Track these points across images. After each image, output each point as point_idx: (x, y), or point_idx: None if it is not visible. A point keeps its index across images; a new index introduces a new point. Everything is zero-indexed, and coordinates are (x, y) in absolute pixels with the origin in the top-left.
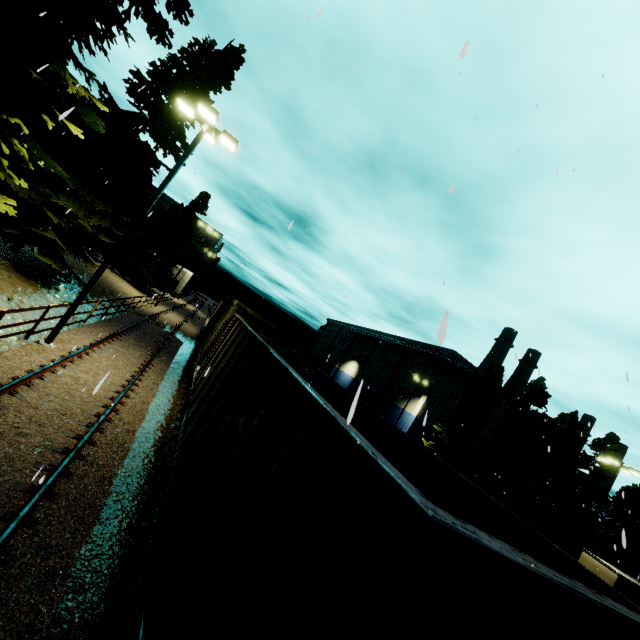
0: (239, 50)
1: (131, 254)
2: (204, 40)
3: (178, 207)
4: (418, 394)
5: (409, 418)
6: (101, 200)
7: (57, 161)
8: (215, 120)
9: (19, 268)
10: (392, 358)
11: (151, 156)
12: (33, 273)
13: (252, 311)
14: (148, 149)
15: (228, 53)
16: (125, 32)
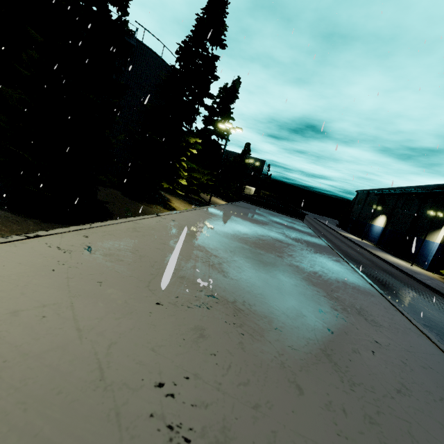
0: (237, 80)
1: (222, 188)
2: (223, 86)
3: (237, 156)
4: (440, 226)
5: (433, 245)
6: (206, 169)
7: (190, 162)
8: (231, 126)
9: (189, 202)
10: (413, 204)
11: (217, 144)
12: (193, 203)
13: (268, 193)
14: (215, 142)
15: (233, 84)
16: (199, 113)
